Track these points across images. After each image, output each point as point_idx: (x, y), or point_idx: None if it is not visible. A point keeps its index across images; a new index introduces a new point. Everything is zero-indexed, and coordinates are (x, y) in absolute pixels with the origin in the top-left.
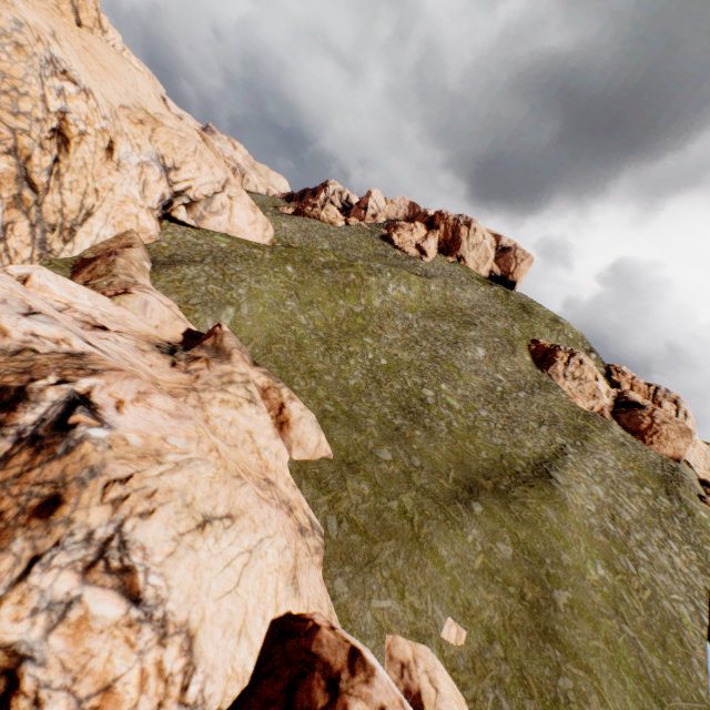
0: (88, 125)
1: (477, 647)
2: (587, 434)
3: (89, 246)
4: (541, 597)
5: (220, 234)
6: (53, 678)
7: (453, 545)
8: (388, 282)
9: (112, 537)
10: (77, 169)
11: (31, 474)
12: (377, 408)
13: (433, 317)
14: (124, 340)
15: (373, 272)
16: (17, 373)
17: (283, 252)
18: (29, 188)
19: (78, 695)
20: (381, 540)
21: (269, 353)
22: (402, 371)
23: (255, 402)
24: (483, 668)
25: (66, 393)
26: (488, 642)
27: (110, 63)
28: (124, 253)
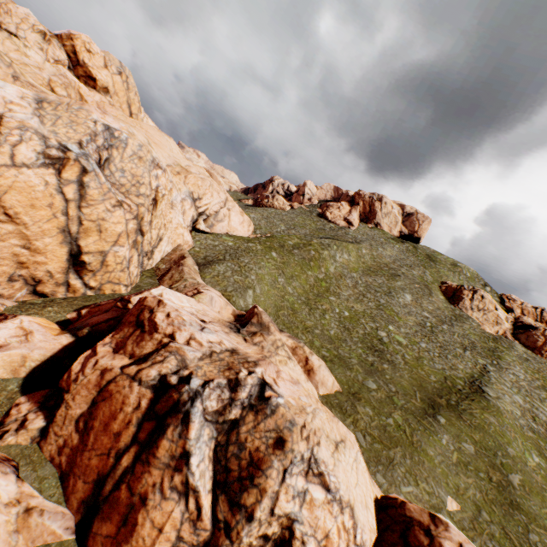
0: (165, 190)
1: (471, 515)
2: (499, 354)
3: (159, 259)
4: (501, 480)
5: (225, 235)
6: (307, 530)
7: (435, 446)
8: (335, 252)
9: (310, 457)
10: (158, 216)
11: (260, 426)
12: (354, 350)
13: (369, 274)
14: (216, 327)
15: (324, 247)
16: (226, 369)
17: (266, 242)
18: (140, 234)
19: (317, 538)
20: (392, 446)
21: (278, 318)
22: (360, 319)
23: (290, 357)
24: (479, 528)
25: (255, 379)
26: (477, 512)
27: (157, 139)
28: (185, 263)
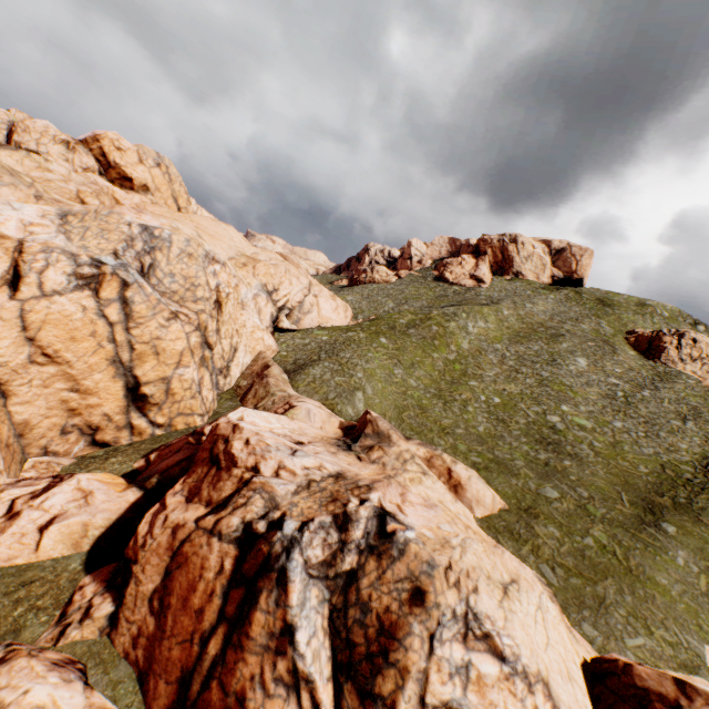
0: (229, 287)
1: None
2: None
3: (239, 375)
4: None
5: (316, 329)
6: None
7: (667, 570)
8: (466, 322)
9: (466, 612)
10: (226, 321)
11: (386, 575)
12: (516, 448)
13: (519, 341)
14: (318, 448)
15: (449, 317)
16: (330, 502)
17: (370, 326)
18: (207, 348)
19: None
20: (599, 579)
21: (402, 422)
22: (517, 404)
23: (426, 472)
24: None
25: (370, 509)
26: None
27: (213, 230)
28: (270, 373)
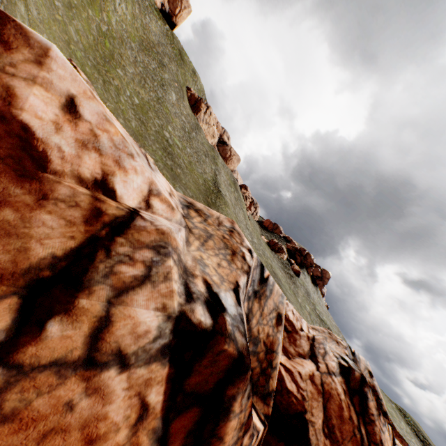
0: None
1: None
2: (216, 161)
3: None
4: None
5: None
6: None
7: None
8: None
9: None
10: None
11: (265, 311)
12: (156, 152)
13: (144, 51)
14: None
15: None
16: (233, 256)
17: None
18: None
19: None
20: None
21: None
22: (149, 112)
23: None
24: None
25: (255, 259)
26: None
27: None
28: None
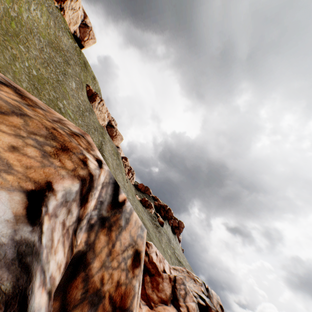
0: None
1: None
2: (104, 136)
3: None
4: None
5: None
6: None
7: None
8: (32, 1)
9: None
10: None
11: (116, 248)
12: None
13: (53, 48)
14: None
15: None
16: (60, 150)
17: None
18: None
19: None
20: None
21: None
22: (46, 84)
23: None
24: None
25: (107, 174)
26: None
27: None
28: None
